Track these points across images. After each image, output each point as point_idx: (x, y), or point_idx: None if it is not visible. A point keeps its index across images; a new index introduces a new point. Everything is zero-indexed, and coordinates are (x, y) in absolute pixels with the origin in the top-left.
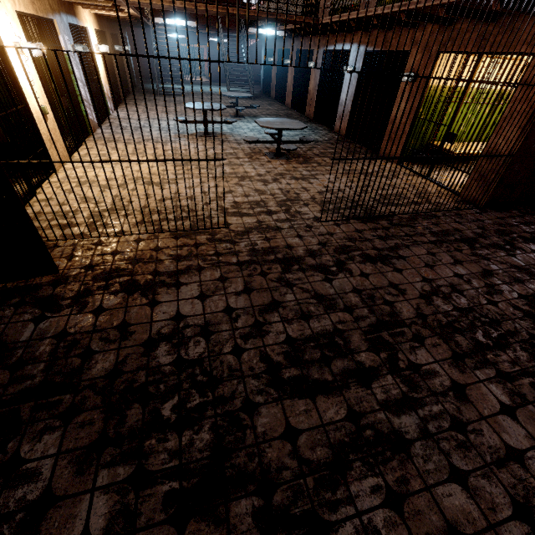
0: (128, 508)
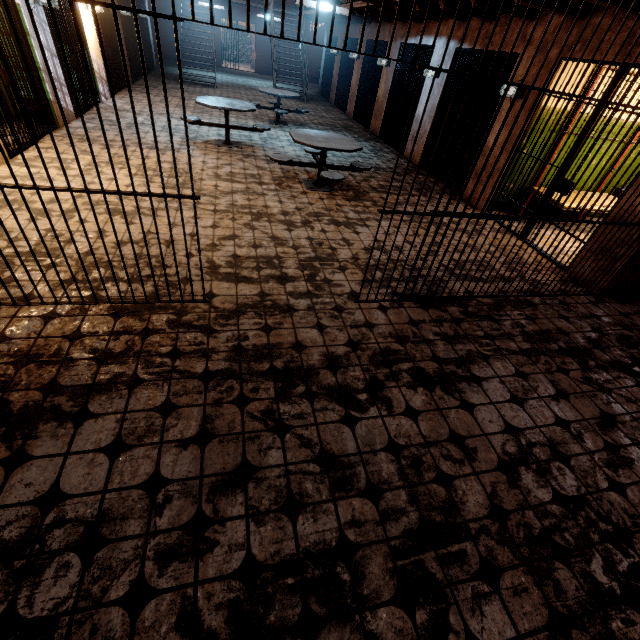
0: None
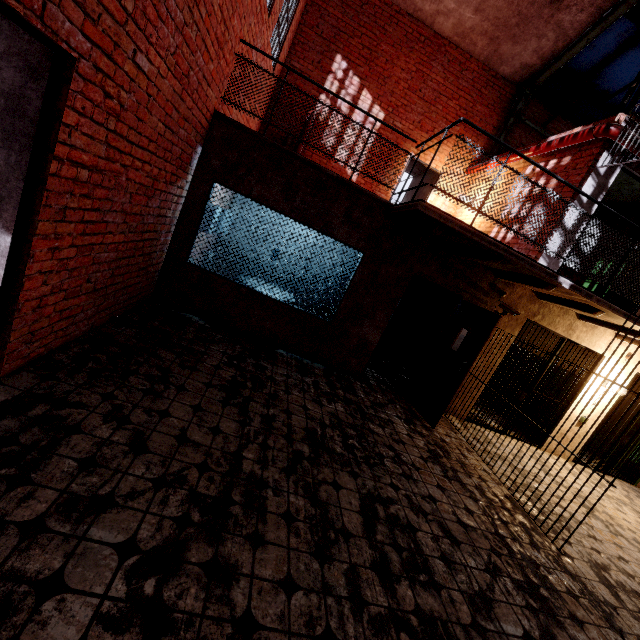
0: (314, 419)
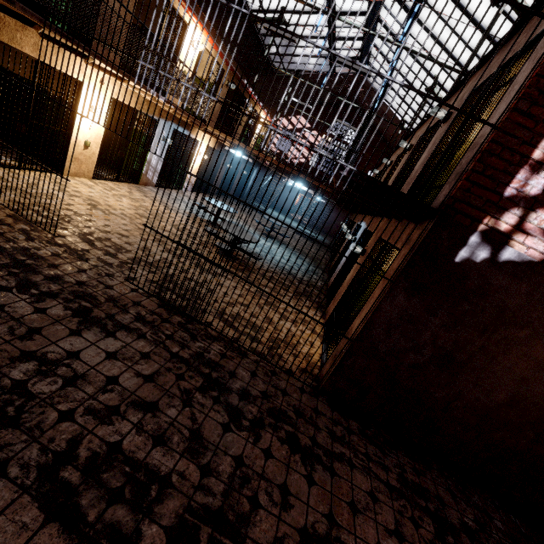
0: None
